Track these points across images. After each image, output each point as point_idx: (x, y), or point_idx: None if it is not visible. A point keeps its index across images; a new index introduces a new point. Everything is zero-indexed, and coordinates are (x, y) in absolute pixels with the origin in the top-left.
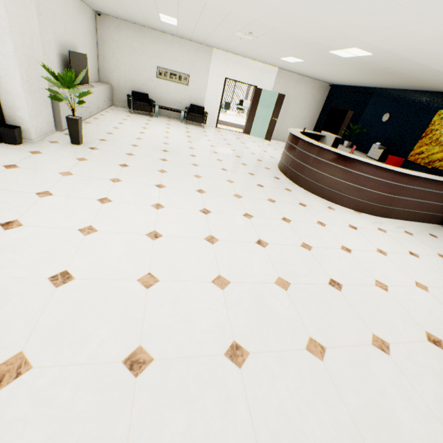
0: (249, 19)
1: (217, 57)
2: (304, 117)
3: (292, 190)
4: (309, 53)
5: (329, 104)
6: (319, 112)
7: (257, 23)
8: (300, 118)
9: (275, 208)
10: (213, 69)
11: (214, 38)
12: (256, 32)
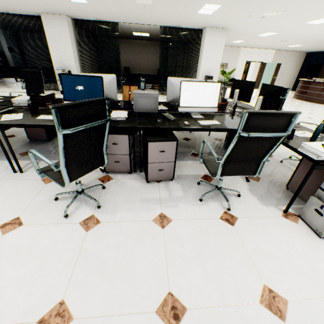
0: (295, 37)
1: (242, 51)
2: (290, 73)
3: (314, 104)
4: (311, 43)
5: (307, 63)
6: (299, 69)
7: (297, 38)
8: (287, 74)
9: (317, 108)
10: (240, 58)
11: (253, 44)
12: (290, 40)
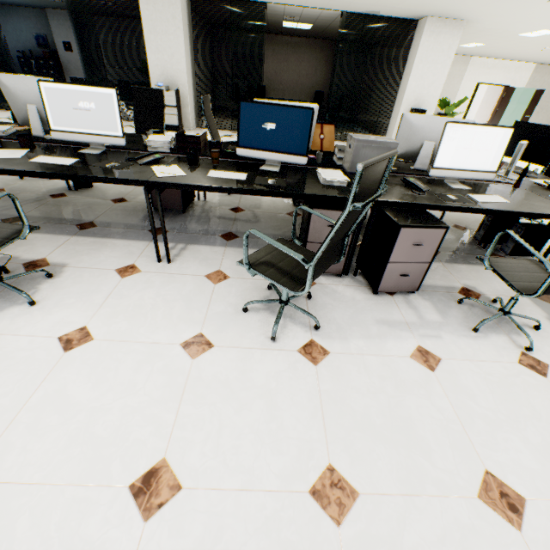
0: None
1: (473, 64)
2: None
3: None
4: None
5: None
6: None
7: None
8: None
9: None
10: (466, 76)
11: (500, 51)
12: None
